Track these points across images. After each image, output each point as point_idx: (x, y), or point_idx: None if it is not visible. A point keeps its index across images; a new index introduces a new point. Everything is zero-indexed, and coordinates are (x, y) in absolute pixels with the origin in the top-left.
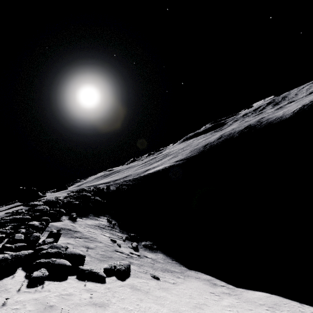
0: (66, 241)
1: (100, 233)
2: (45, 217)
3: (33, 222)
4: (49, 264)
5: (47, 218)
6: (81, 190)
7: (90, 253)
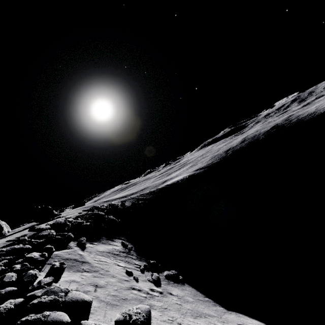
0: (70, 277)
1: (113, 262)
2: (48, 246)
3: (32, 254)
4: (39, 323)
5: (50, 247)
6: (94, 208)
7: (99, 294)
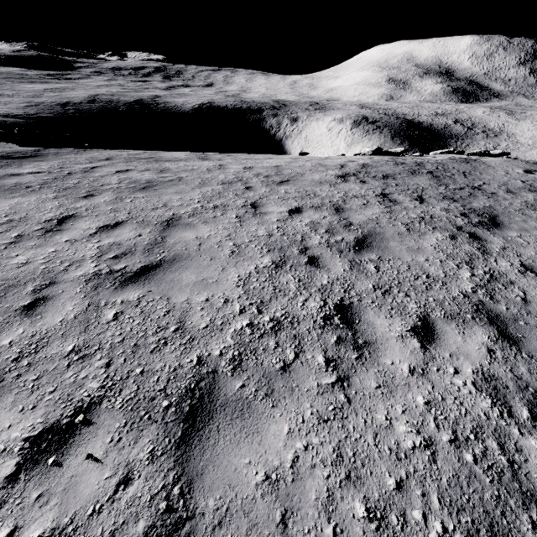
0: None
1: None
2: None
3: None
4: None
5: None
6: None
7: None
